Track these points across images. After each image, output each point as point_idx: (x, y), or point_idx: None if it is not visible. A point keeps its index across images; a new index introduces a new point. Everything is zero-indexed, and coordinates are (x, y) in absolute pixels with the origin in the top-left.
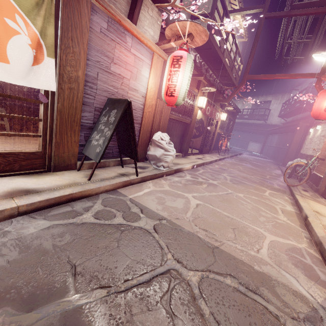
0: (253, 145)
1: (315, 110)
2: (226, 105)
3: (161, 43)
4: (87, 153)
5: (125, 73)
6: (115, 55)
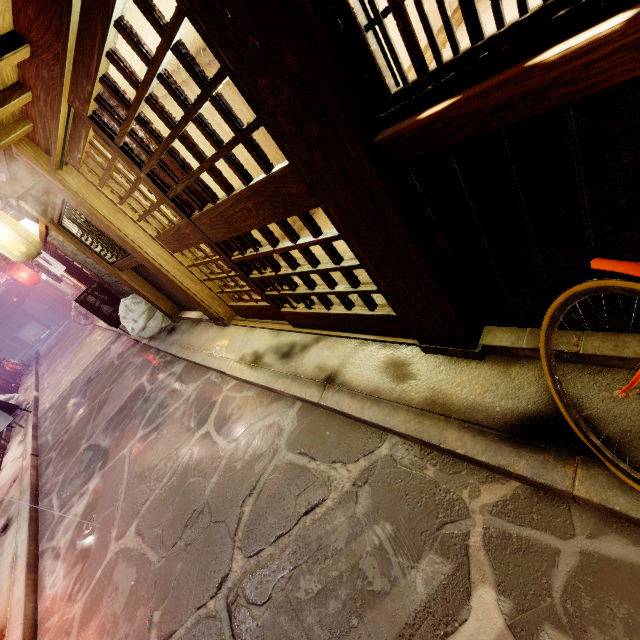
0: (28, 333)
1: (26, 282)
2: None
3: None
4: None
5: None
6: None
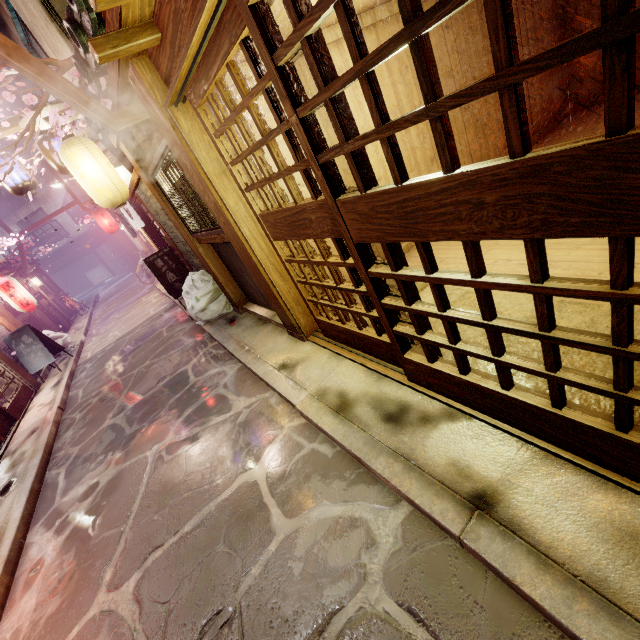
0: (95, 275)
1: (105, 229)
2: None
3: None
4: (39, 368)
5: None
6: None
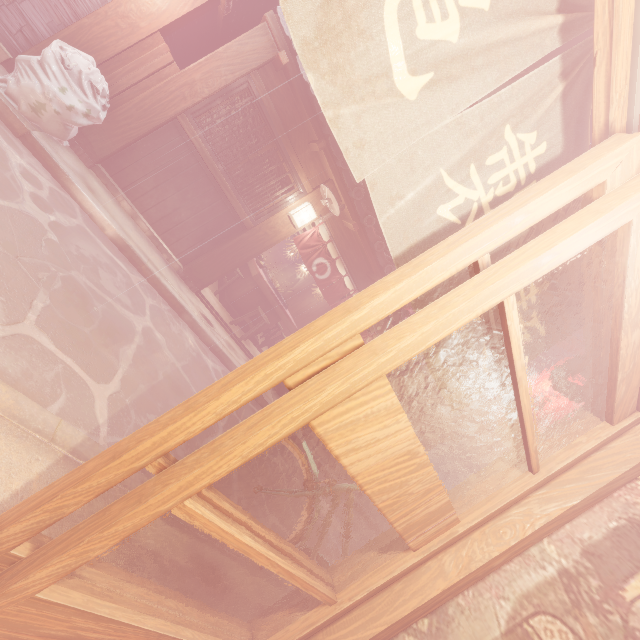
0: None
1: None
2: None
3: None
4: None
5: None
6: None
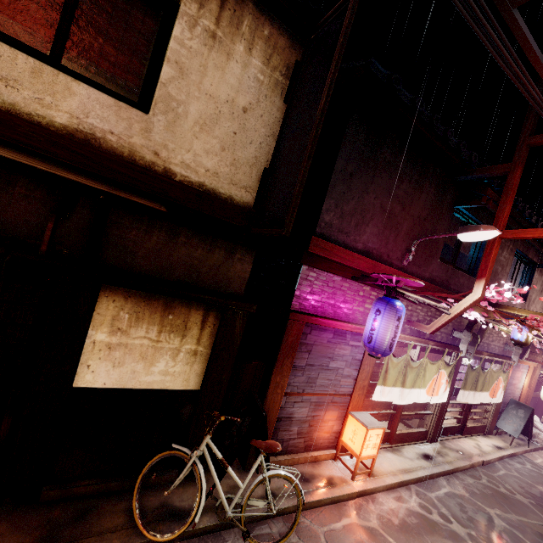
0: None
1: None
2: None
3: (536, 361)
4: (503, 428)
5: (516, 381)
6: (515, 376)
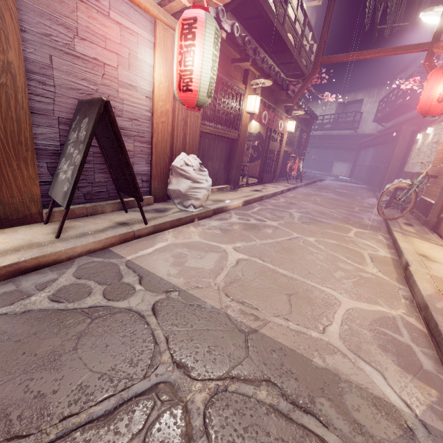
0: (339, 167)
1: (423, 102)
2: (295, 109)
3: (166, 0)
4: (54, 194)
5: (105, 56)
6: (81, 23)
